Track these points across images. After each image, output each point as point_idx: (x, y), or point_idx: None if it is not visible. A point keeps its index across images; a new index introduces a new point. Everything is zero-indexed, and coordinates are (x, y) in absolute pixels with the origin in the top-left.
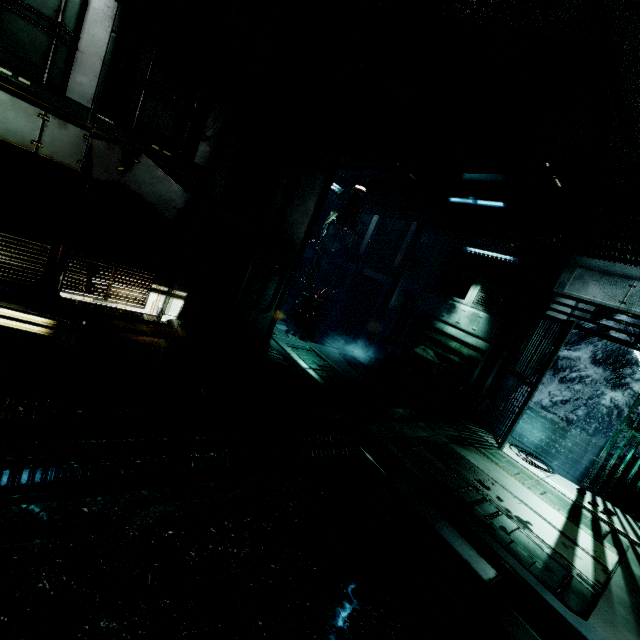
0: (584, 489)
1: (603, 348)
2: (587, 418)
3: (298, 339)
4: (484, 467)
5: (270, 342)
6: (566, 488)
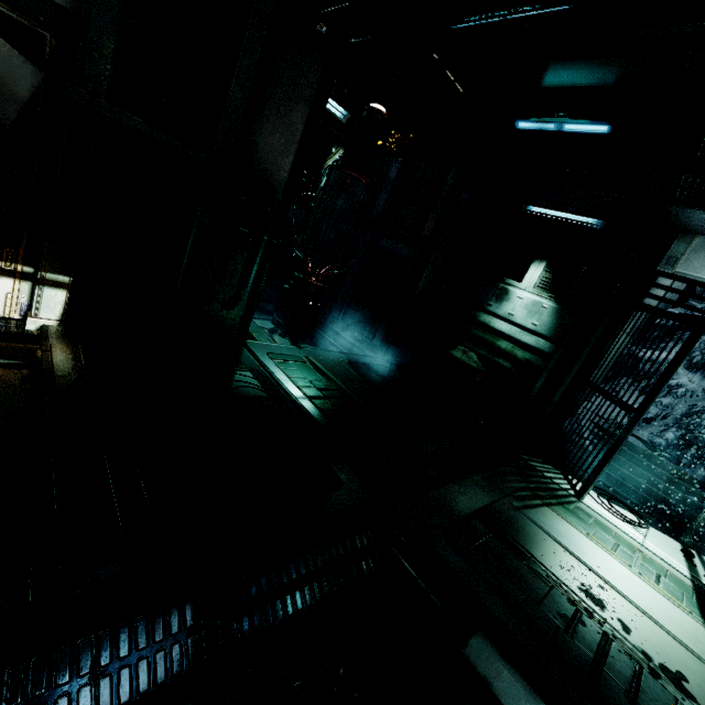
0: (686, 546)
1: (702, 348)
2: (681, 443)
3: (289, 342)
4: (578, 550)
5: (241, 354)
6: (671, 553)
